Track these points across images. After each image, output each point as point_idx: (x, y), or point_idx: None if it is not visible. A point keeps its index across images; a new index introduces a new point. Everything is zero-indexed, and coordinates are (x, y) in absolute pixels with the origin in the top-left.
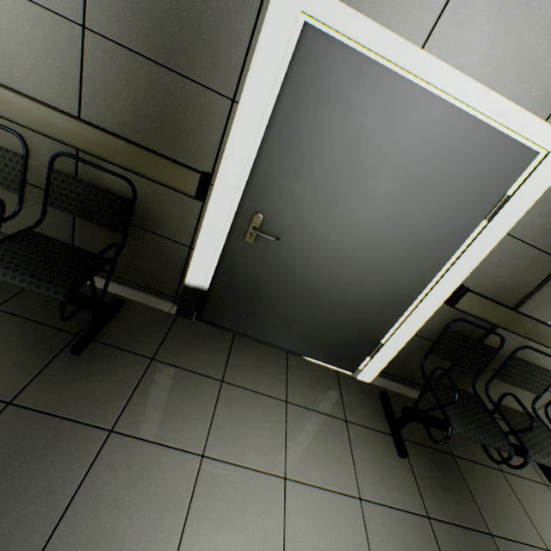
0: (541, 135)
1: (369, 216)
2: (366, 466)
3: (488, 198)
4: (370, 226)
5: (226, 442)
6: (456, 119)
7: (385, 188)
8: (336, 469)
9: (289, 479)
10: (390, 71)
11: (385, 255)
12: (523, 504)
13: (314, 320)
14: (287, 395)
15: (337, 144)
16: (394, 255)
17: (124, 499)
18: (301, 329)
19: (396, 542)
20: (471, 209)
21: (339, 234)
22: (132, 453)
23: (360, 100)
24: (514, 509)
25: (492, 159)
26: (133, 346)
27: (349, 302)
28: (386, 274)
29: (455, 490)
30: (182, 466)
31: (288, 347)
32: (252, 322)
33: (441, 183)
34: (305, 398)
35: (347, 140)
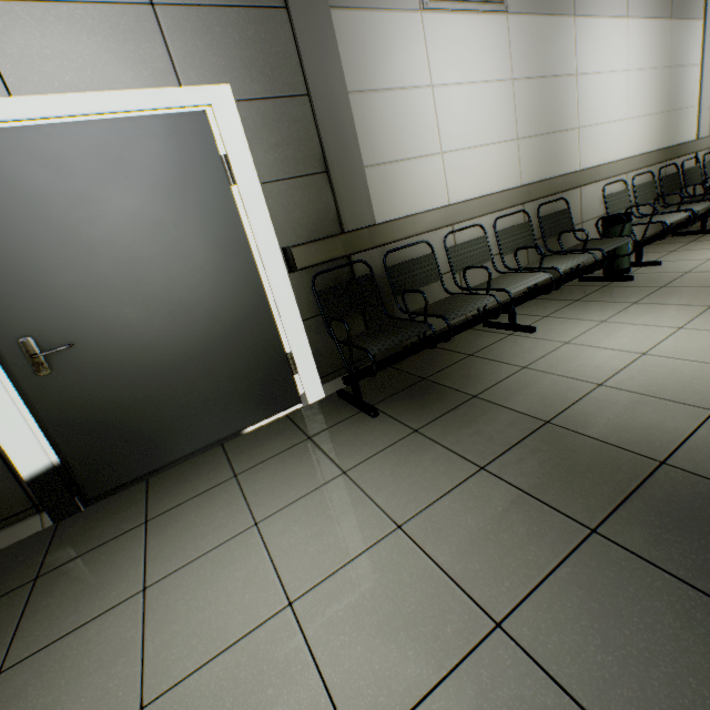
0: (189, 98)
1: (136, 256)
2: (342, 449)
3: (213, 168)
4: (148, 264)
5: (172, 557)
6: (109, 129)
7: (120, 223)
8: (311, 475)
9: (261, 520)
10: (3, 130)
11: (192, 276)
12: (496, 359)
13: (207, 389)
14: (235, 471)
15: (26, 219)
16: (200, 270)
17: (46, 703)
18: (205, 408)
19: (391, 469)
20: (211, 186)
21: (129, 292)
22: (41, 664)
23: (3, 169)
24: (489, 367)
25: (177, 139)
26: (1, 590)
27: (216, 343)
28: (214, 291)
29: (434, 397)
30: (120, 616)
31: (216, 437)
32: (150, 449)
33: (162, 185)
34: (257, 458)
35: (33, 209)
